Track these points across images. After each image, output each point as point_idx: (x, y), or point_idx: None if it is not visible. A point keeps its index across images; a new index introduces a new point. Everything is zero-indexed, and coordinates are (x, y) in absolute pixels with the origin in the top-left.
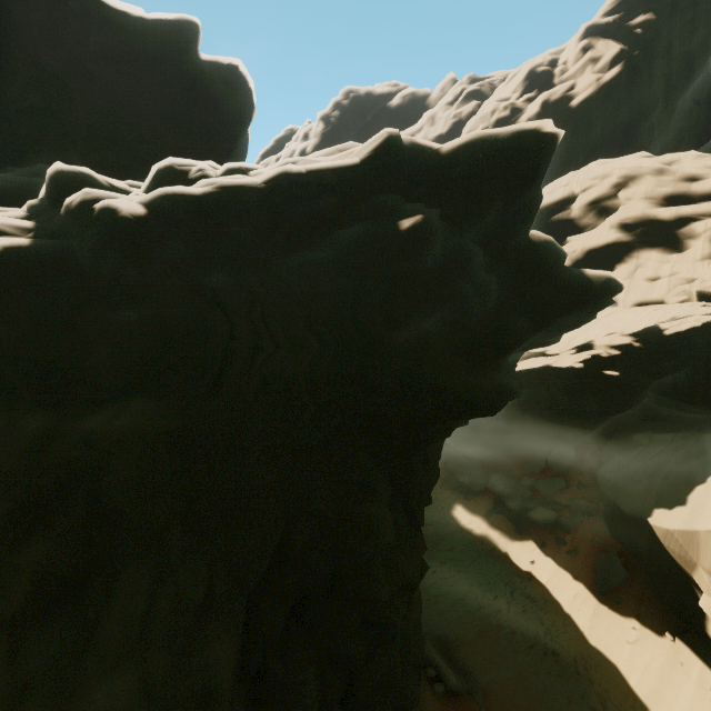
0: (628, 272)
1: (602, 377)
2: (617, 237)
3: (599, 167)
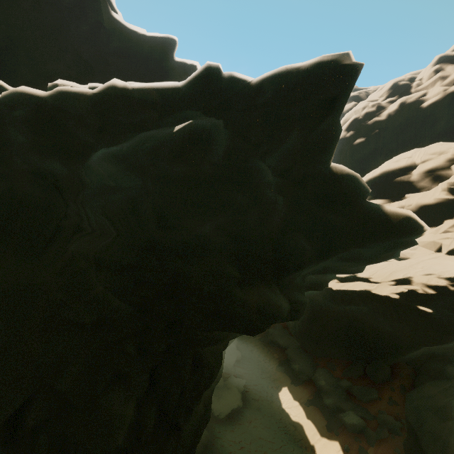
0: None
1: (416, 310)
2: (447, 198)
3: (437, 146)
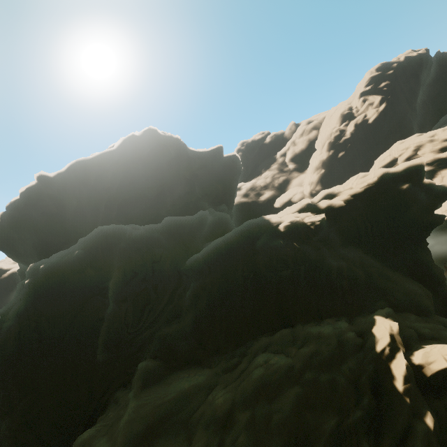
0: (439, 180)
1: None
2: (426, 169)
3: (402, 145)
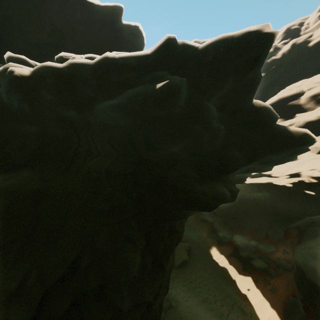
0: None
1: (304, 194)
2: None
3: None
